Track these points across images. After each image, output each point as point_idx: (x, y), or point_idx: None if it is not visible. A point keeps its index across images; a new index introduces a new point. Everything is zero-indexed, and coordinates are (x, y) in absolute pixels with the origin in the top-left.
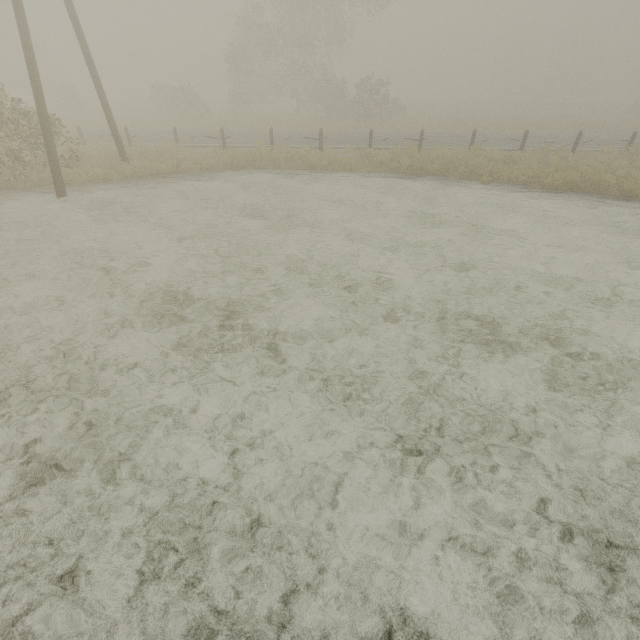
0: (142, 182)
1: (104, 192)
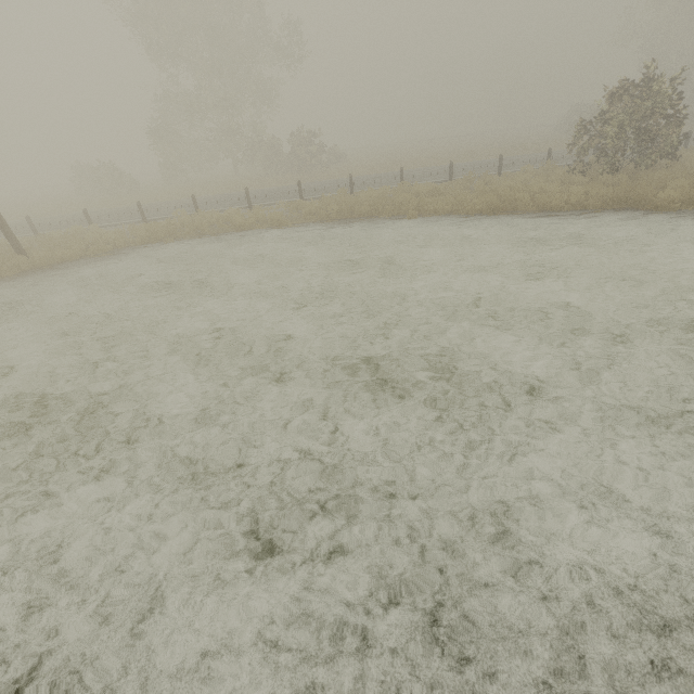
0: (41, 274)
1: None
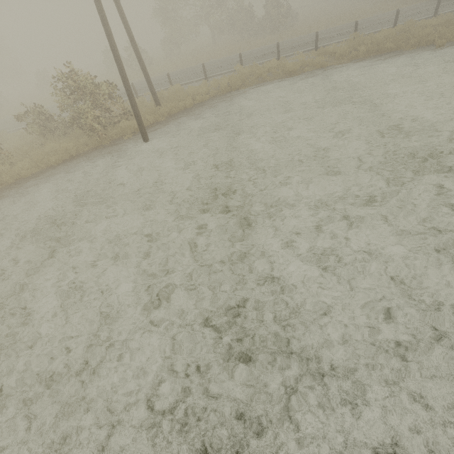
0: (183, 117)
1: (168, 130)
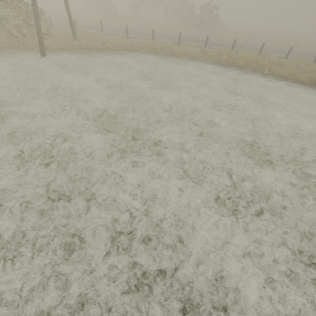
0: (84, 52)
1: (65, 56)
